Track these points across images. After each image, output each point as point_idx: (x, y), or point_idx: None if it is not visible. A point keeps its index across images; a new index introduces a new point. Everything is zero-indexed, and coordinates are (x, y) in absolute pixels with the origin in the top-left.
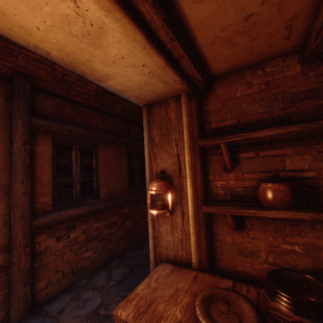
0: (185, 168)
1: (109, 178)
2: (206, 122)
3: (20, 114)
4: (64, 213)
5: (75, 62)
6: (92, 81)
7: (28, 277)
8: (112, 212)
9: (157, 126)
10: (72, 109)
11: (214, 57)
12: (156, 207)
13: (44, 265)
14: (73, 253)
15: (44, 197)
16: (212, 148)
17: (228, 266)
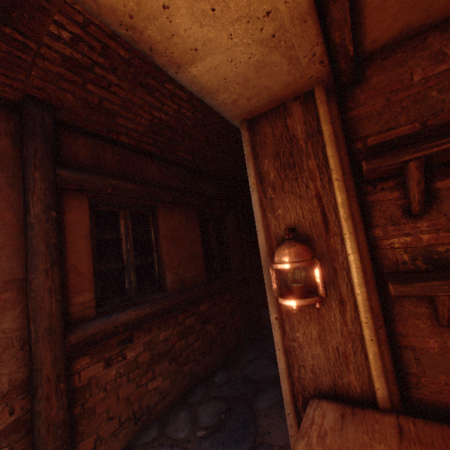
0: (339, 217)
1: (177, 259)
2: (355, 137)
3: (38, 163)
4: (115, 318)
5: (138, 16)
6: (163, 68)
7: (64, 435)
8: (185, 312)
9: (270, 153)
10: (115, 154)
11: (380, 6)
12: (286, 295)
13: (88, 410)
14: (133, 384)
15: (82, 294)
16: (375, 180)
17: (440, 397)
